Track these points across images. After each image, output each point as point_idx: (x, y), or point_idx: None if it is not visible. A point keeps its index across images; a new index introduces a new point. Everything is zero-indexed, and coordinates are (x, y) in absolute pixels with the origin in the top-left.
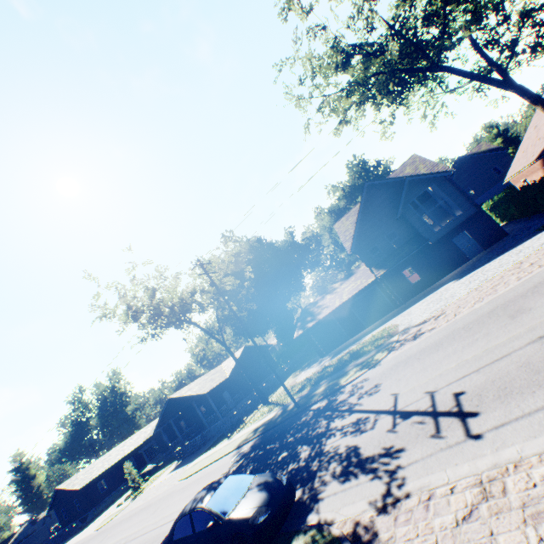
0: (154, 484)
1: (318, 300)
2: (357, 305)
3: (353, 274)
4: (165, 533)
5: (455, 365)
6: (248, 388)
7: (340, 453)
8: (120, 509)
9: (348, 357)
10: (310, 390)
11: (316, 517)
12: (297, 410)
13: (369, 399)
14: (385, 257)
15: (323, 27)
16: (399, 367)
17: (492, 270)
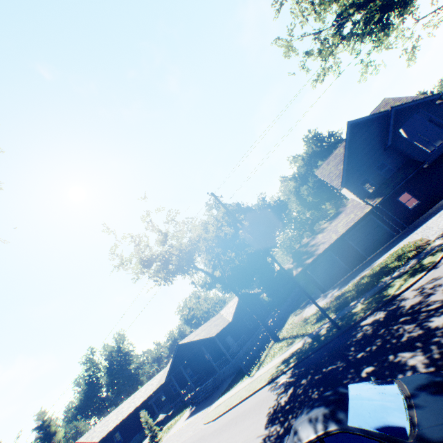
0: (172, 432)
1: (308, 241)
2: (354, 237)
3: (341, 212)
4: None
5: None
6: (249, 331)
7: None
8: None
9: (368, 279)
10: (340, 313)
11: None
12: (340, 330)
13: None
14: (377, 187)
15: None
16: None
17: None
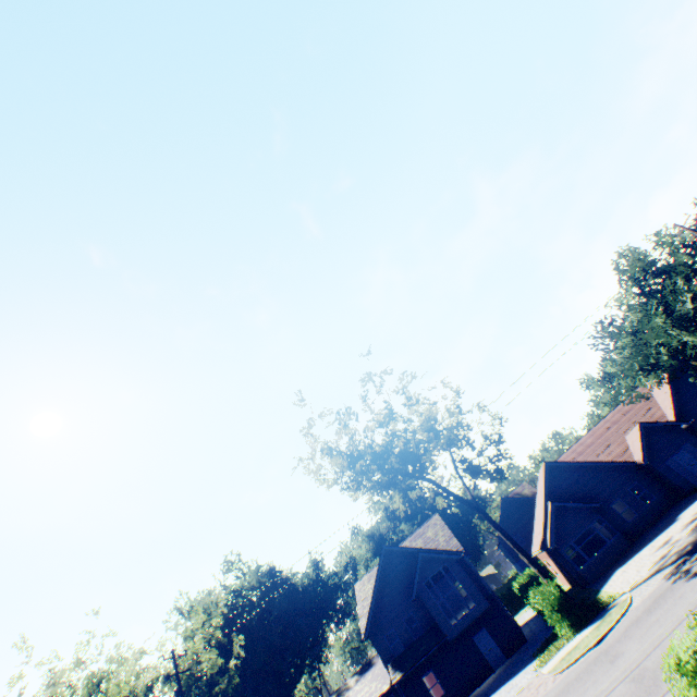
0: None
1: None
2: None
3: (372, 666)
4: None
5: None
6: None
7: None
8: None
9: None
10: None
11: None
12: None
13: None
14: (404, 649)
15: (331, 448)
16: None
17: None
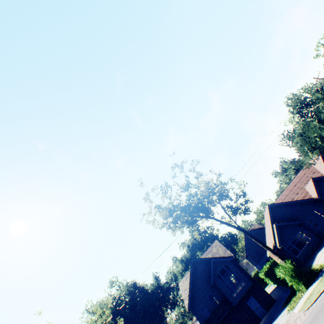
0: None
1: None
2: None
3: None
4: None
5: None
6: None
7: None
8: None
9: None
10: None
11: None
12: None
13: None
14: (210, 314)
15: (159, 205)
16: None
17: None
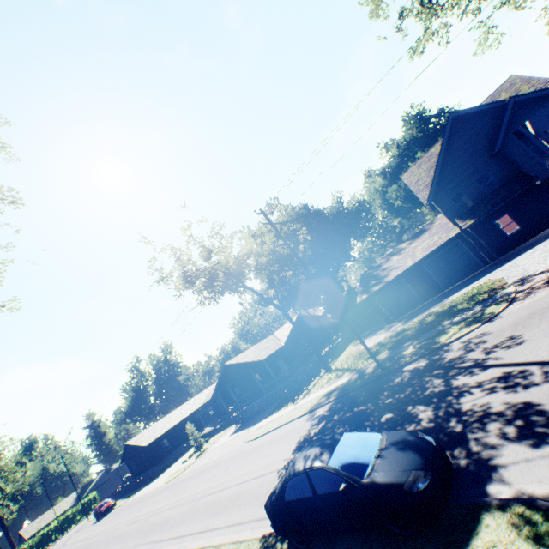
0: (216, 445)
1: (381, 263)
2: (433, 264)
3: (425, 232)
4: (248, 491)
5: None
6: (303, 357)
7: (498, 412)
8: (186, 465)
9: (432, 318)
10: (391, 353)
11: (508, 489)
12: (383, 372)
13: (510, 352)
14: (472, 205)
15: None
16: (547, 314)
17: None
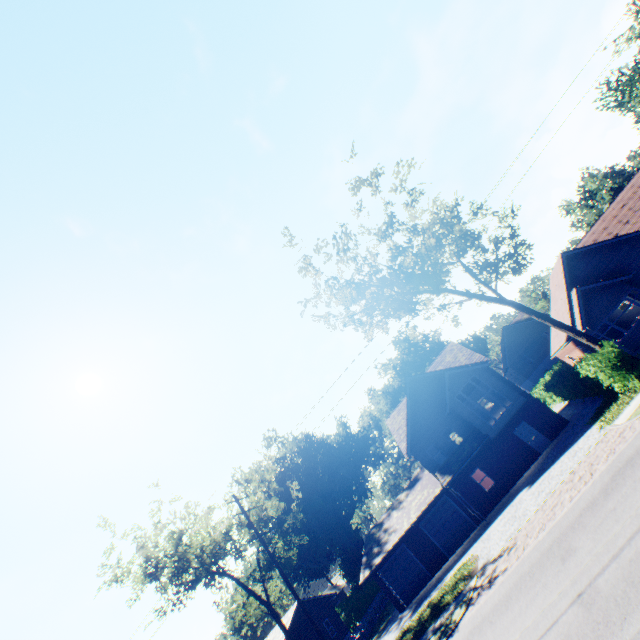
0: None
1: (383, 519)
2: (430, 525)
3: (418, 480)
4: None
5: (518, 634)
6: None
7: None
8: None
9: (428, 613)
10: None
11: None
12: None
13: None
14: (447, 458)
15: (336, 278)
16: (474, 636)
17: (555, 478)
